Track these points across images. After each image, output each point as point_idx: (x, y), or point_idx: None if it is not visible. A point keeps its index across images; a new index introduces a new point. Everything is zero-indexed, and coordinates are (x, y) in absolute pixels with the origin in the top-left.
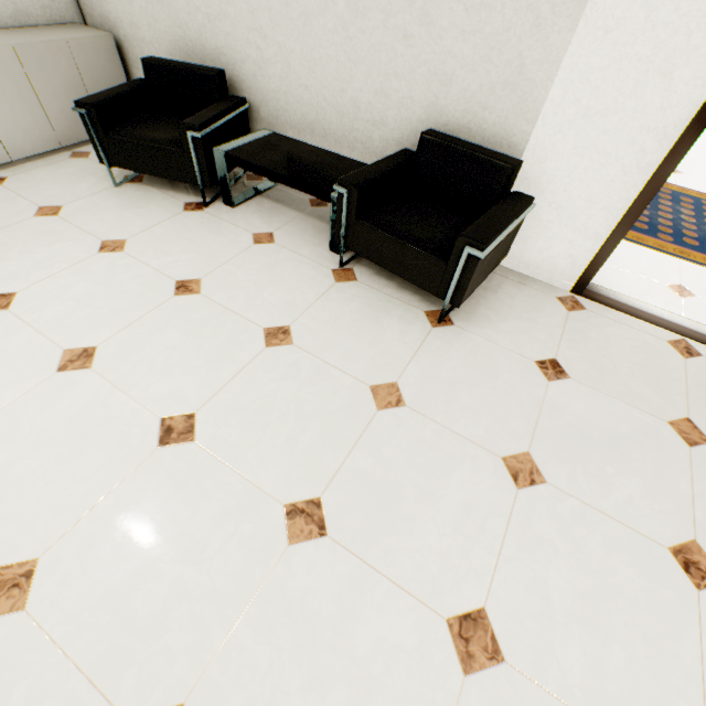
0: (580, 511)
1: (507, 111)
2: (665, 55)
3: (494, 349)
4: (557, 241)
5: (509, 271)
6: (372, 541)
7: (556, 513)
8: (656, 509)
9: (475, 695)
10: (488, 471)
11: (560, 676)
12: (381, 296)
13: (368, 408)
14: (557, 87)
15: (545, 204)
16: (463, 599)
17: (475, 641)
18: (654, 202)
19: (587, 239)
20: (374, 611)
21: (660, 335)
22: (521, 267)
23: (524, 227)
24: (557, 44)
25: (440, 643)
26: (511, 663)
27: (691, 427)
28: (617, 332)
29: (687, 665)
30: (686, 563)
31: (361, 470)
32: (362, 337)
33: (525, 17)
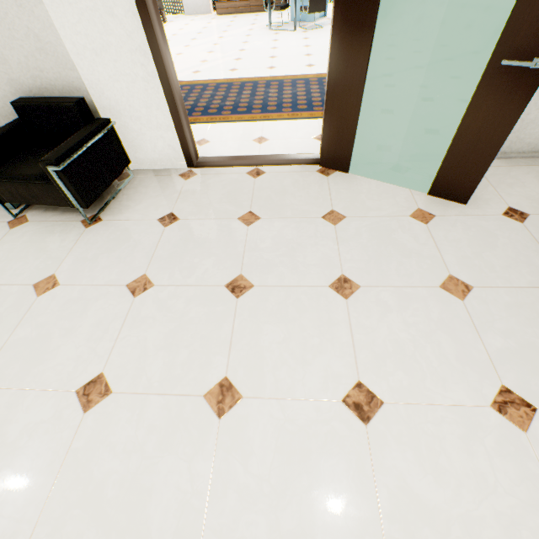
0: (174, 291)
1: (56, 68)
2: (101, 3)
3: (130, 223)
4: (155, 139)
5: (148, 171)
6: (26, 375)
7: (158, 299)
8: (222, 268)
9: (91, 419)
10: (115, 297)
11: (147, 382)
12: (47, 224)
13: (31, 299)
14: (67, 42)
15: (129, 119)
16: (89, 374)
17: (94, 392)
18: (254, 92)
19: (168, 131)
20: (24, 412)
21: (242, 171)
22: (153, 165)
23: (132, 139)
24: (42, 14)
25: (70, 405)
26: (117, 391)
27: (251, 215)
28: (215, 180)
29: (224, 338)
30: (234, 288)
31: (21, 338)
32: (29, 256)
33: (9, 2)
